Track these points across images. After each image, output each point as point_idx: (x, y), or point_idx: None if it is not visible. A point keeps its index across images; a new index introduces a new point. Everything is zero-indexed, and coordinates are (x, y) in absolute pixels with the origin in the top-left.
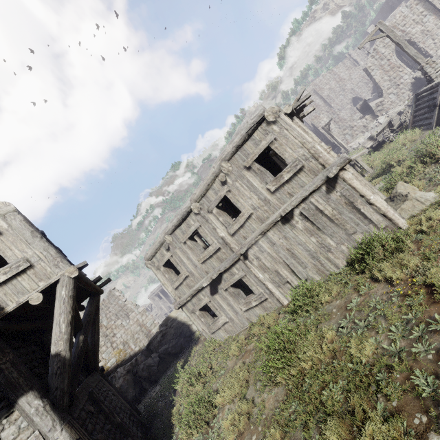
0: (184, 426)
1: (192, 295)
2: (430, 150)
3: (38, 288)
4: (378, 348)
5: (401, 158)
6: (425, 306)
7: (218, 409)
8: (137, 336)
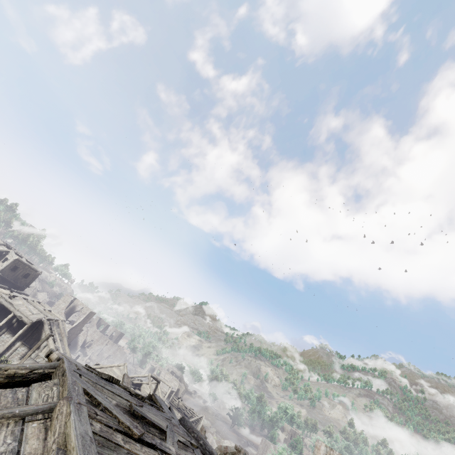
0: None
1: None
2: None
3: None
4: None
5: None
6: None
7: None
8: None
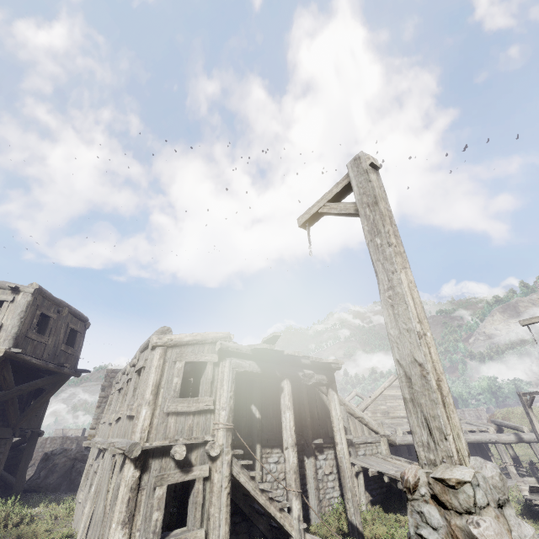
0: None
1: None
2: None
3: None
4: None
5: None
6: None
7: None
8: None
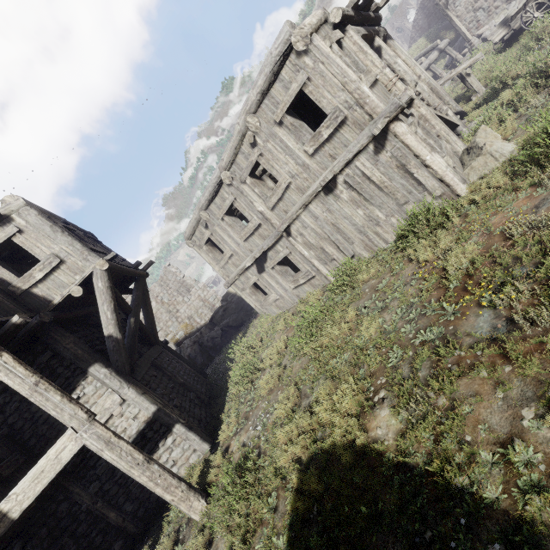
0: (234, 385)
1: (239, 275)
2: (549, 64)
3: (75, 282)
4: (382, 327)
5: (520, 71)
6: (431, 290)
7: (261, 373)
8: (201, 311)
